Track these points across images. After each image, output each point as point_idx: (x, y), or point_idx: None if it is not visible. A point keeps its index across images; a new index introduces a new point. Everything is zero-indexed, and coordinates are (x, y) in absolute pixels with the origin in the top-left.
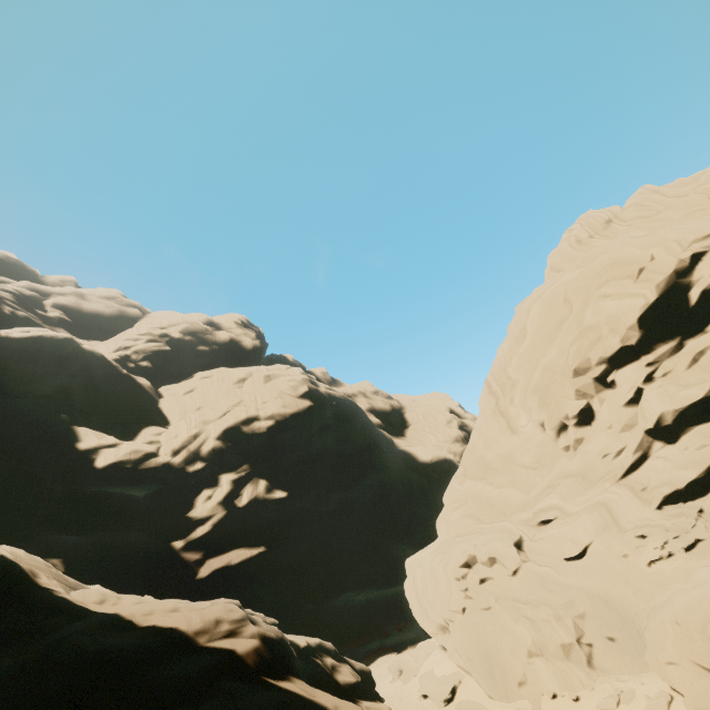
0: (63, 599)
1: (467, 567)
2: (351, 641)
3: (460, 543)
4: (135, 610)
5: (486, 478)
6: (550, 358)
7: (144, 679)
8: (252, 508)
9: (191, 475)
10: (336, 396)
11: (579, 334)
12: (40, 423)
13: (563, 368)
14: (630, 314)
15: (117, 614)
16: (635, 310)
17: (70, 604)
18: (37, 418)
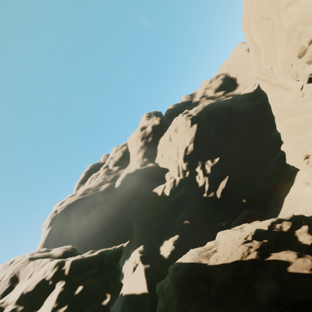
0: (211, 266)
1: (306, 158)
2: (281, 174)
3: (297, 151)
4: (225, 259)
5: (290, 115)
6: (280, 56)
7: (241, 277)
8: (213, 170)
9: (188, 177)
10: (201, 111)
11: (287, 37)
12: (146, 197)
13: (291, 58)
14: (310, 7)
15: (222, 263)
16: (311, 2)
17: (212, 266)
18: (145, 197)
